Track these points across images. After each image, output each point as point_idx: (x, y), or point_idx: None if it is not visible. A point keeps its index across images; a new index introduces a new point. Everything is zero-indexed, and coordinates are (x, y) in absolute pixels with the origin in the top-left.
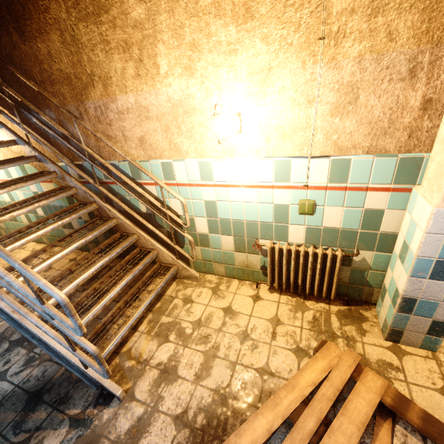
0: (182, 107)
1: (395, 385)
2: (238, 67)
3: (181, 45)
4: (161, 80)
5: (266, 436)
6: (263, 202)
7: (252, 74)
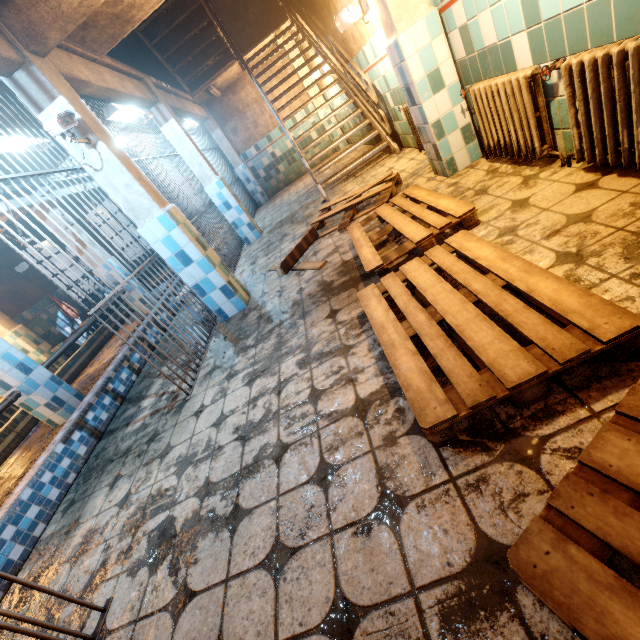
0: (351, 1)
1: None
2: None
3: None
4: None
5: (338, 202)
6: None
7: None
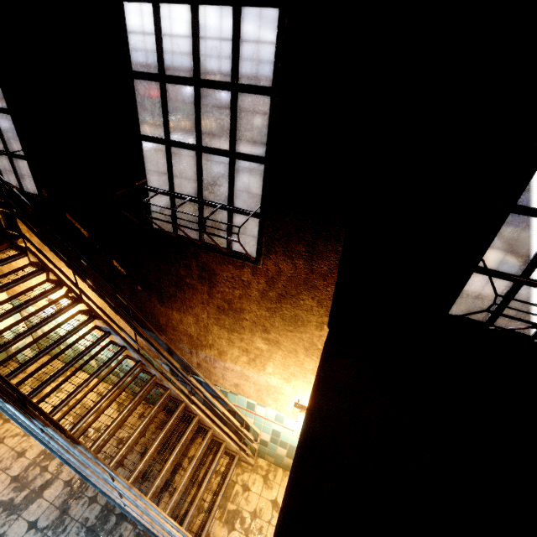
0: (275, 389)
1: None
2: None
3: (285, 370)
4: (265, 373)
5: None
6: None
7: None
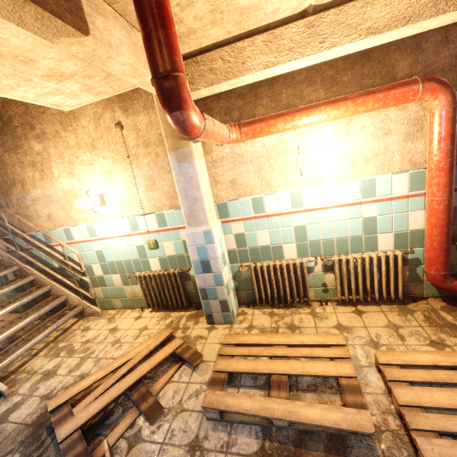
0: (71, 193)
1: (197, 346)
2: (96, 171)
3: (64, 162)
4: (56, 180)
5: (92, 383)
6: (130, 246)
7: (103, 174)
